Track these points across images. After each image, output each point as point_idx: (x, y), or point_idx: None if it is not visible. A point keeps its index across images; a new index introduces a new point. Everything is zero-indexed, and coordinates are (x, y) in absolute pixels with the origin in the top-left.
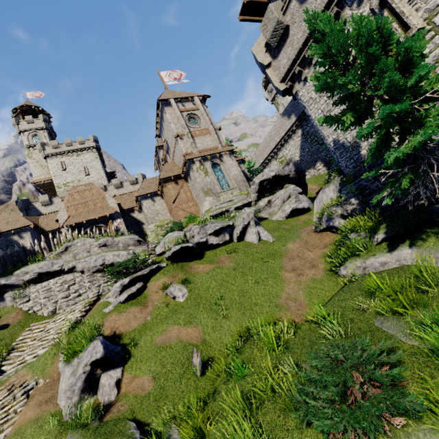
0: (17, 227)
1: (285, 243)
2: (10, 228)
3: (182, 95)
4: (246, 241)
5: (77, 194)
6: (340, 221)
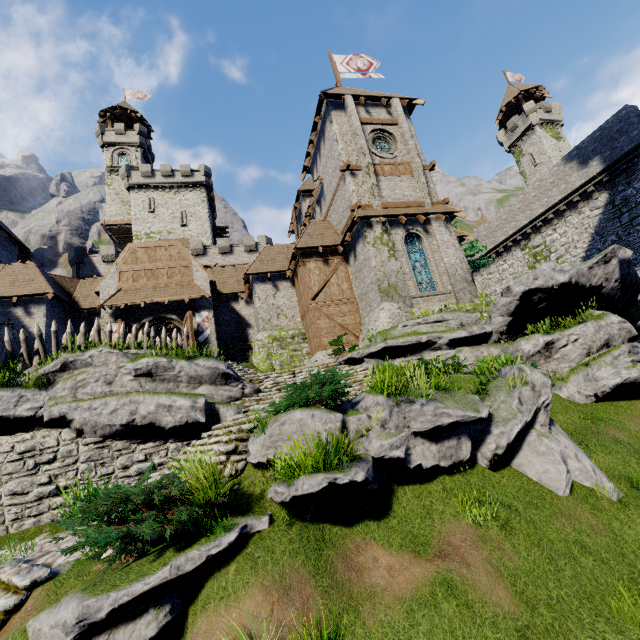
0: (24, 293)
1: None
2: (13, 293)
3: (368, 93)
4: (522, 476)
5: (144, 251)
6: None
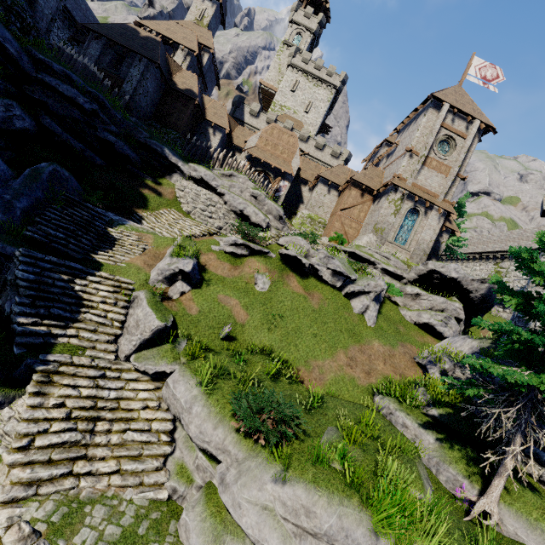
0: (218, 123)
1: (375, 338)
2: (213, 120)
3: (466, 106)
4: (350, 303)
5: (278, 131)
6: (436, 373)
